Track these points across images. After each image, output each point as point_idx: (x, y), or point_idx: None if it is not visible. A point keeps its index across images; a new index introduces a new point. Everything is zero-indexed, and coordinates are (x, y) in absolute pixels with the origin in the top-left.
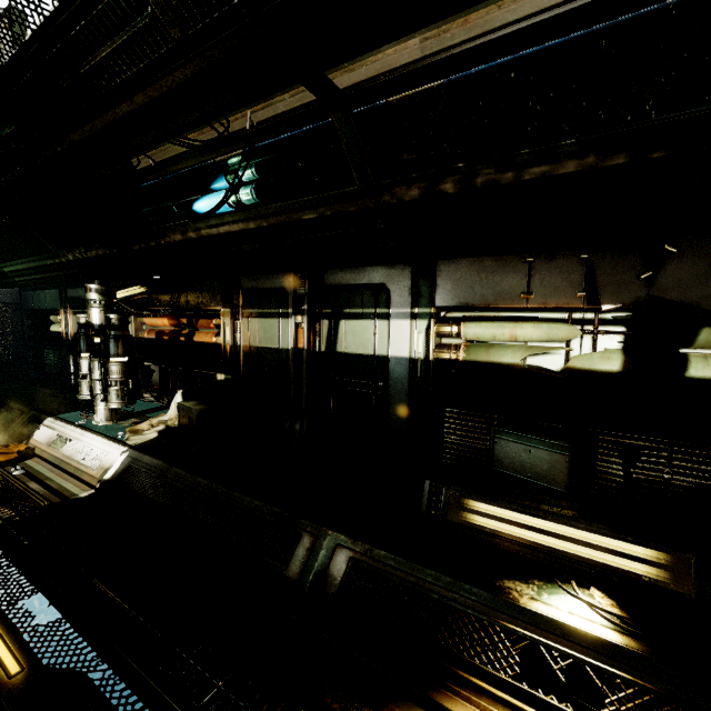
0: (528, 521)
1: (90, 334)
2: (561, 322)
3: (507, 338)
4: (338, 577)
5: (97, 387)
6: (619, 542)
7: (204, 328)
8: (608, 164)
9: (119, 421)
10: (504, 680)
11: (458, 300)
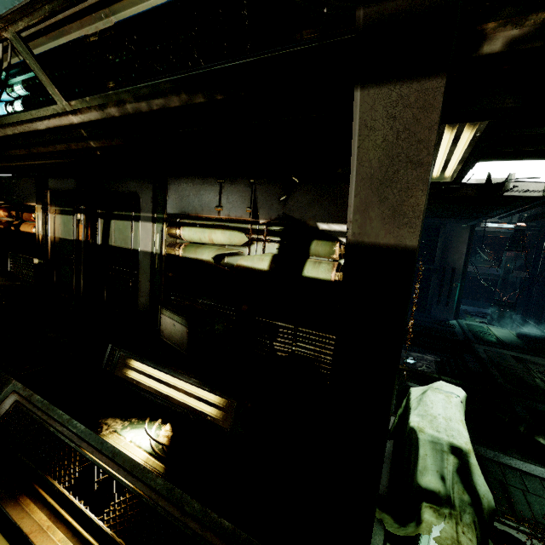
0: (158, 376)
1: None
2: (246, 231)
3: (208, 240)
4: None
5: None
6: (203, 392)
7: (29, 220)
8: (196, 102)
9: None
10: (59, 490)
11: (180, 209)
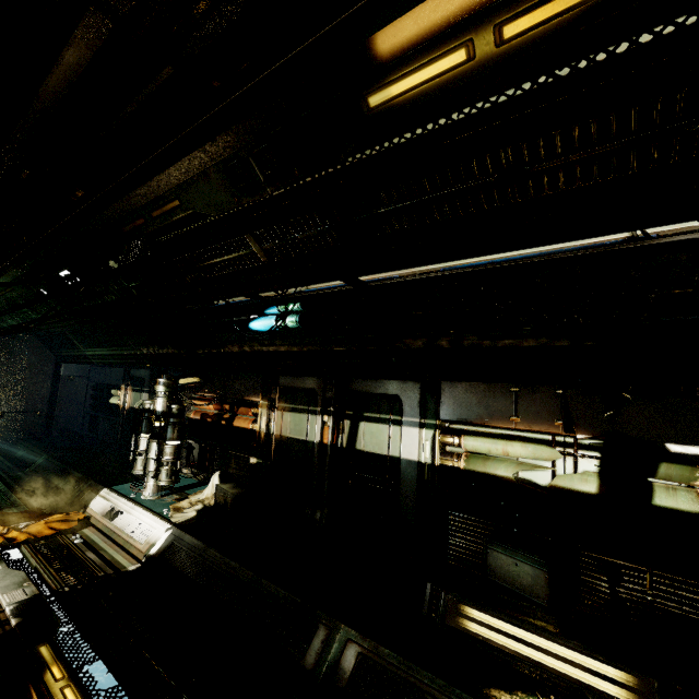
0: (515, 632)
1: (152, 419)
2: (546, 443)
3: (500, 453)
4: (347, 671)
5: (150, 464)
6: (593, 661)
7: (243, 414)
8: (556, 345)
9: (163, 496)
10: None
11: (458, 416)
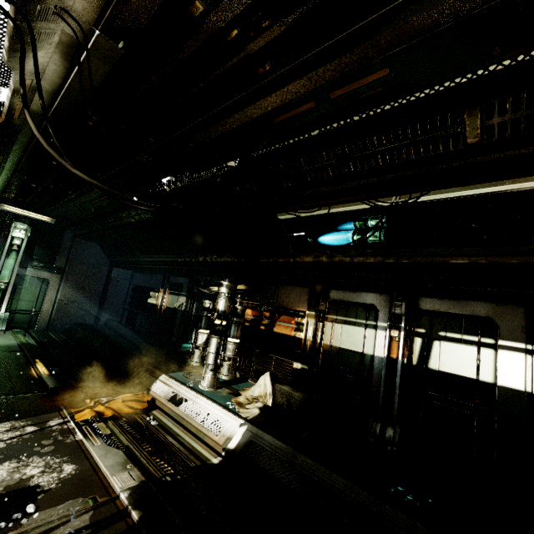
0: None
1: (213, 317)
2: None
3: None
4: None
5: (210, 358)
6: None
7: (283, 322)
8: None
9: (217, 389)
10: None
11: None
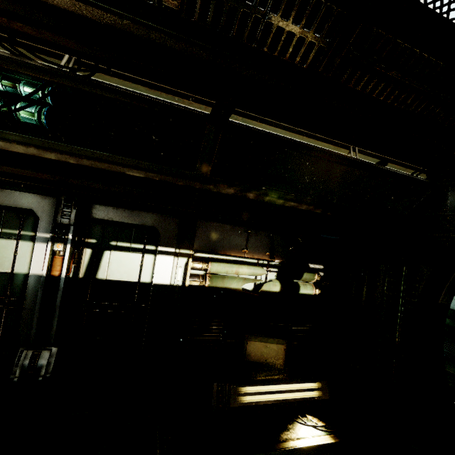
0: (272, 389)
1: None
2: (254, 264)
3: (233, 273)
4: None
5: None
6: (306, 384)
7: None
8: (315, 211)
9: None
10: None
11: (208, 247)
